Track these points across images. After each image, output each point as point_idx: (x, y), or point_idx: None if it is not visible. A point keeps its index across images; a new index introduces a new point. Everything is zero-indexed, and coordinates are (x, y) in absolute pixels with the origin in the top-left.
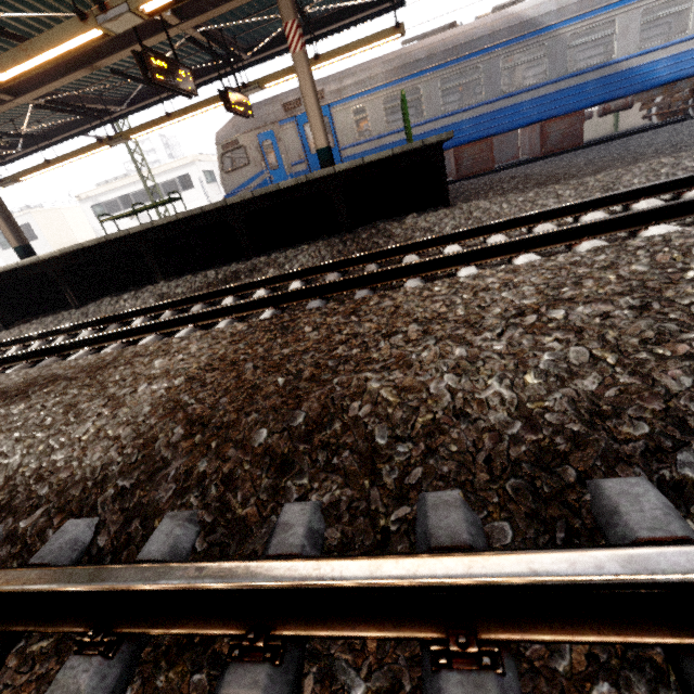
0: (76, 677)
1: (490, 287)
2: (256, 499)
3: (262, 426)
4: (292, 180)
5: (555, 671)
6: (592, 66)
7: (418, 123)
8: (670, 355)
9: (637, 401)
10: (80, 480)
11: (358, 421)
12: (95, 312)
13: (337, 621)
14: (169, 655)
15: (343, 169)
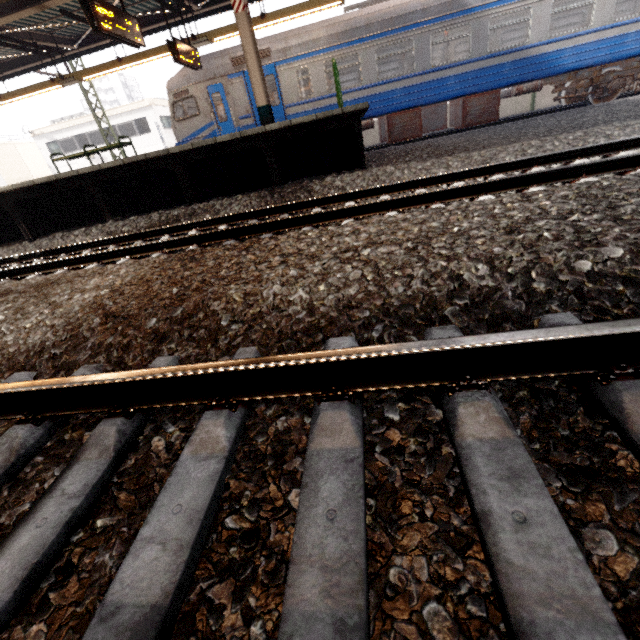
0: (16, 432)
1: (343, 234)
2: (141, 357)
3: (154, 317)
4: (228, 135)
5: (265, 415)
6: (509, 49)
7: (355, 88)
8: (401, 275)
9: (370, 300)
10: (25, 352)
11: (214, 313)
12: (48, 245)
13: (164, 400)
14: (74, 429)
15: (273, 129)
